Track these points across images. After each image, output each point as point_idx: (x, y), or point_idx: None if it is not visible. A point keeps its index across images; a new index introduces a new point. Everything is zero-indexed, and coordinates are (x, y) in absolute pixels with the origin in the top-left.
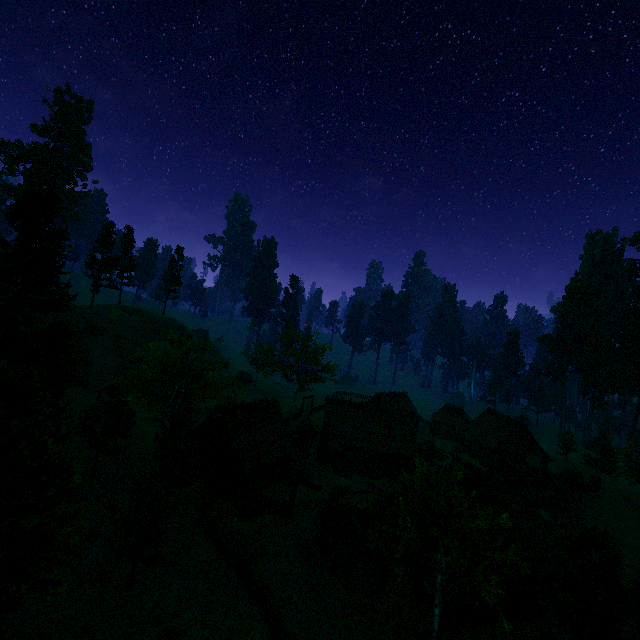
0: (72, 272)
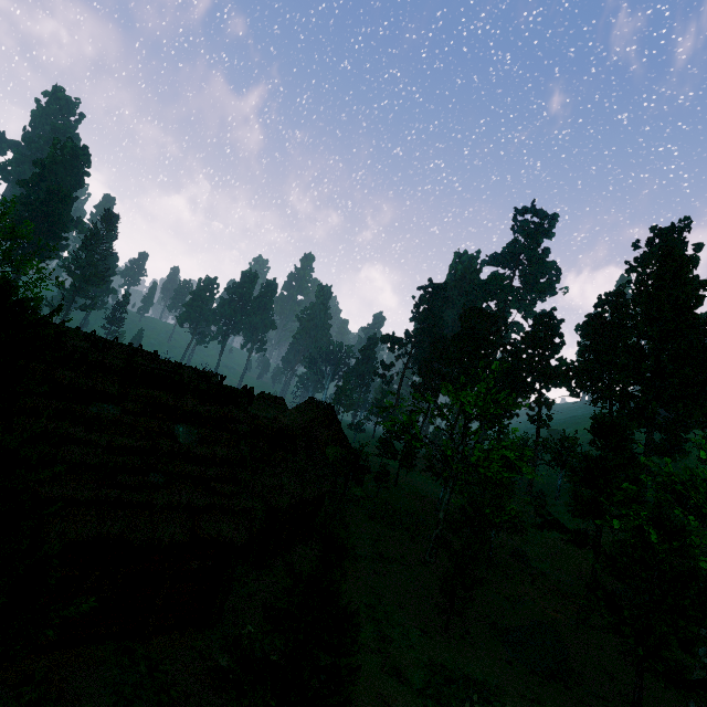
0: None
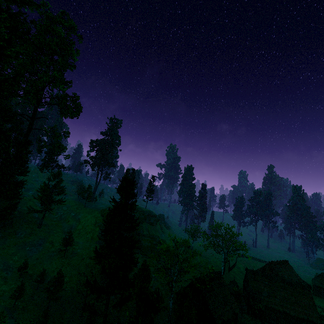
0: (138, 211)
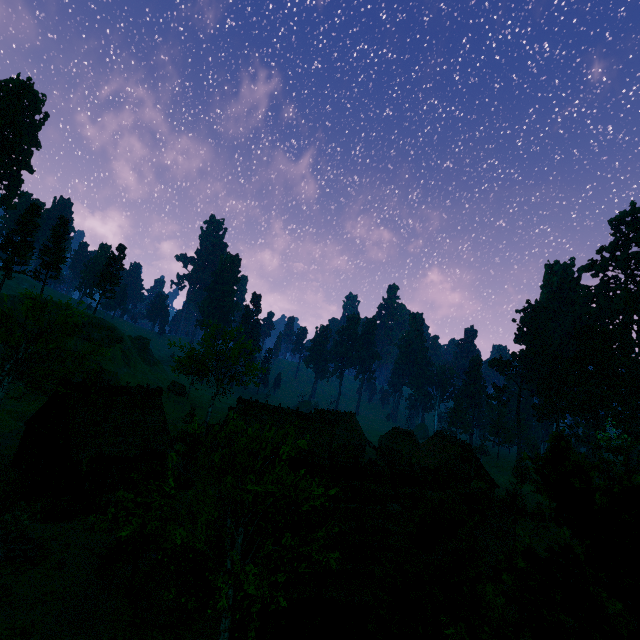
0: None
